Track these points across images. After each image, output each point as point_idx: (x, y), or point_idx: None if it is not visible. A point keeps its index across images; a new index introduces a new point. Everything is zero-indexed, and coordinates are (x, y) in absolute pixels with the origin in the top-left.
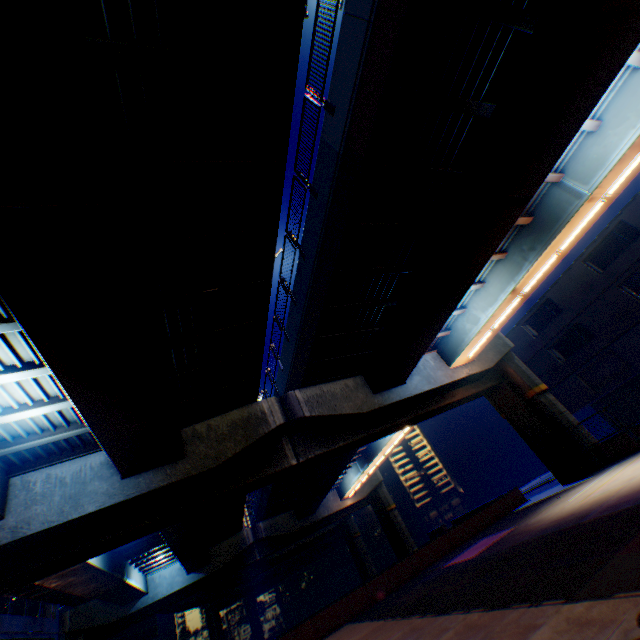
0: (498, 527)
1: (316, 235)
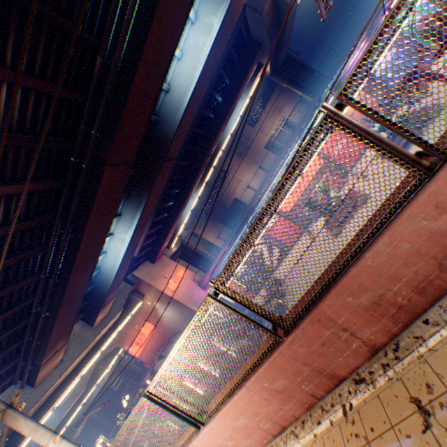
0: None
1: None
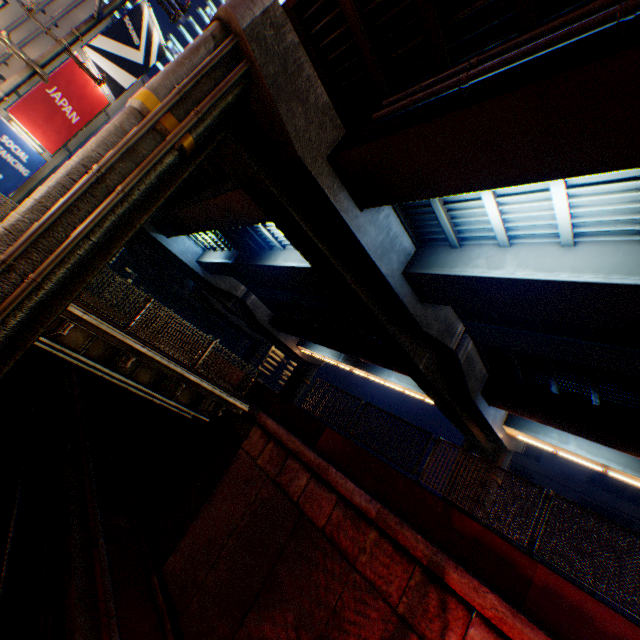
0: None
1: None
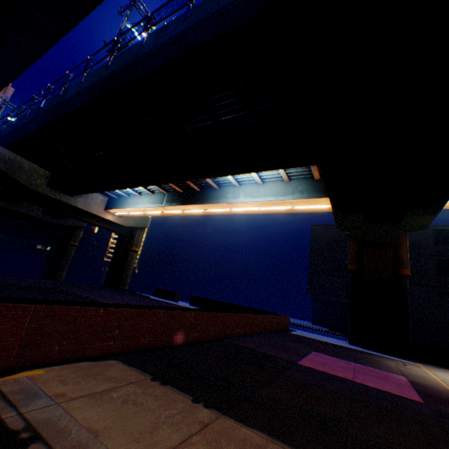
0: (325, 349)
1: None
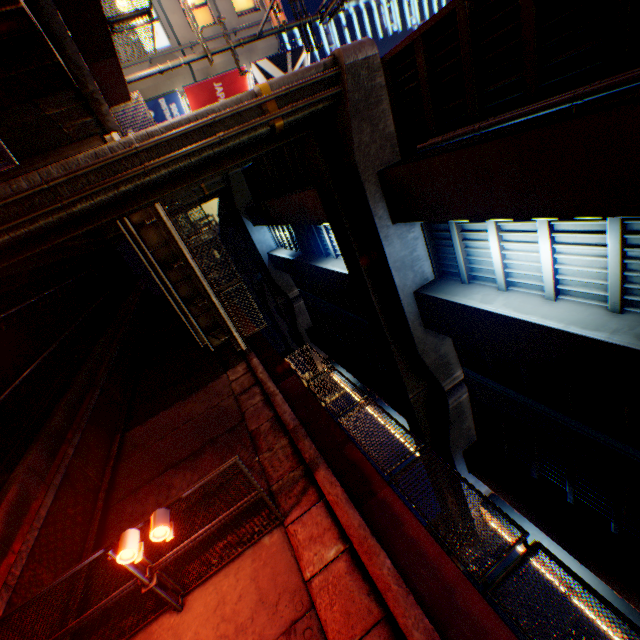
0: None
1: None
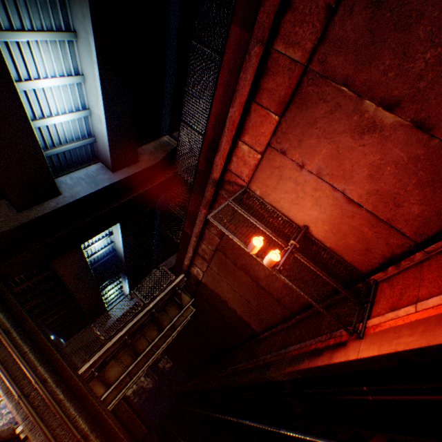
0: None
1: (176, 13)
